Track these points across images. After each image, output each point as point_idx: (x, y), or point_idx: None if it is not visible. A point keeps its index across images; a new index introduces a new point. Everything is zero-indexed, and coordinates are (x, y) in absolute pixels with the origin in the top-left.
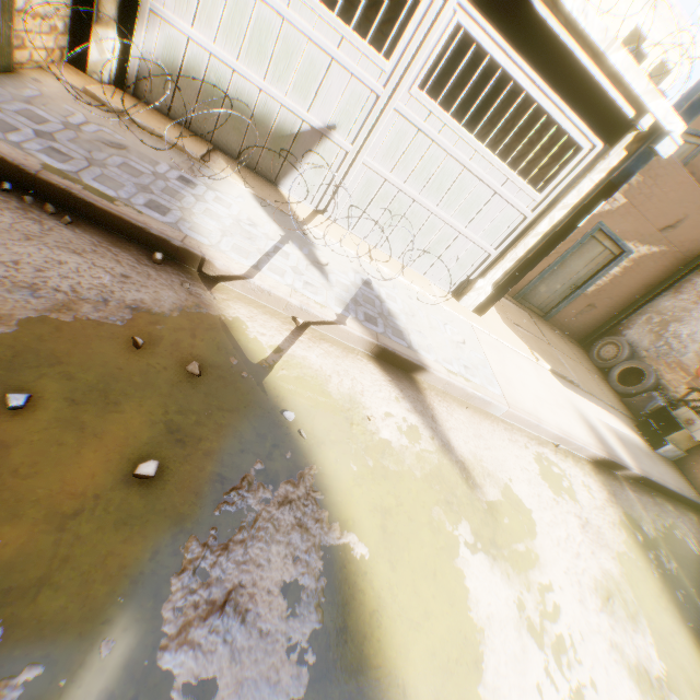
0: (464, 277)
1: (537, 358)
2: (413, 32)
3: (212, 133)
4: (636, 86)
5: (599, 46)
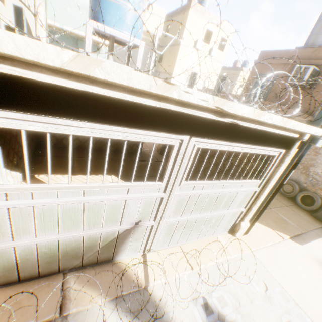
0: (232, 224)
1: (281, 236)
2: (172, 163)
3: (58, 267)
4: (300, 129)
5: (280, 124)
